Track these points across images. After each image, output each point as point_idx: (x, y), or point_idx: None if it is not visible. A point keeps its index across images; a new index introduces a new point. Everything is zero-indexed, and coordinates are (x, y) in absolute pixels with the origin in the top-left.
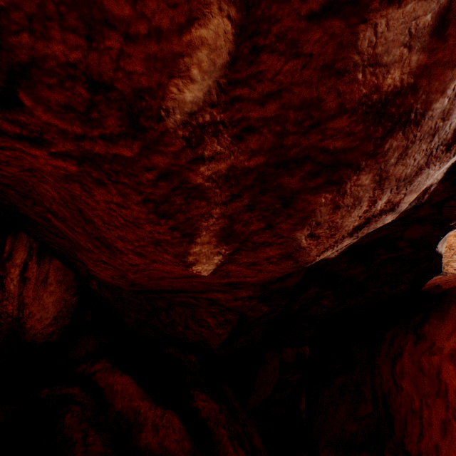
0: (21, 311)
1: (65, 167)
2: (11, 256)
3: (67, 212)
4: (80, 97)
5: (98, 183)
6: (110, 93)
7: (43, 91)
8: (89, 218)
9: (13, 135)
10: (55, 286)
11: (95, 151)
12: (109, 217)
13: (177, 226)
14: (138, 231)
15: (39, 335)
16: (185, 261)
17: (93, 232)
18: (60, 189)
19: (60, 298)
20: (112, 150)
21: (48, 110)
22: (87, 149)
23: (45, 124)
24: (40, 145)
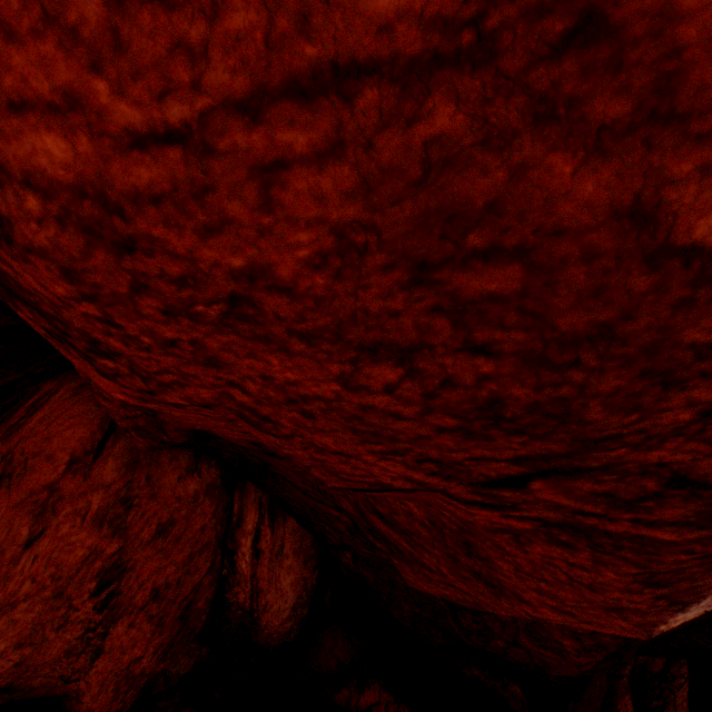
0: (254, 599)
1: (509, 523)
2: (240, 519)
3: (425, 530)
4: (636, 487)
5: (557, 542)
6: (705, 490)
7: (581, 482)
8: (482, 555)
9: (464, 499)
10: (291, 559)
11: (601, 526)
12: (534, 568)
13: (668, 594)
14: (589, 593)
15: (274, 635)
16: (650, 629)
17: (473, 565)
18: (444, 516)
19: (298, 577)
20: (636, 530)
21: (561, 492)
22: (582, 521)
23: (537, 499)
24: (498, 509)
